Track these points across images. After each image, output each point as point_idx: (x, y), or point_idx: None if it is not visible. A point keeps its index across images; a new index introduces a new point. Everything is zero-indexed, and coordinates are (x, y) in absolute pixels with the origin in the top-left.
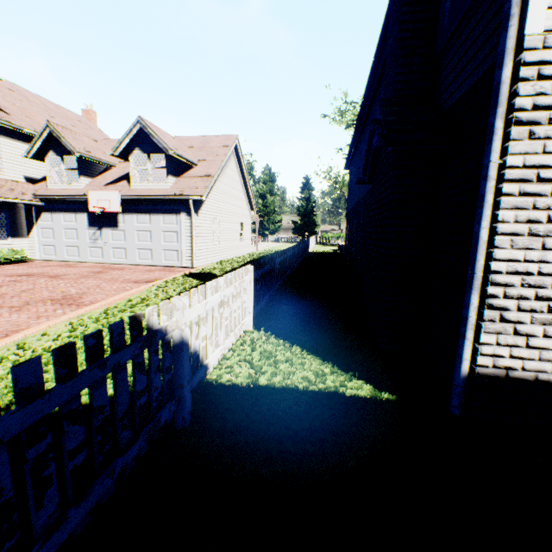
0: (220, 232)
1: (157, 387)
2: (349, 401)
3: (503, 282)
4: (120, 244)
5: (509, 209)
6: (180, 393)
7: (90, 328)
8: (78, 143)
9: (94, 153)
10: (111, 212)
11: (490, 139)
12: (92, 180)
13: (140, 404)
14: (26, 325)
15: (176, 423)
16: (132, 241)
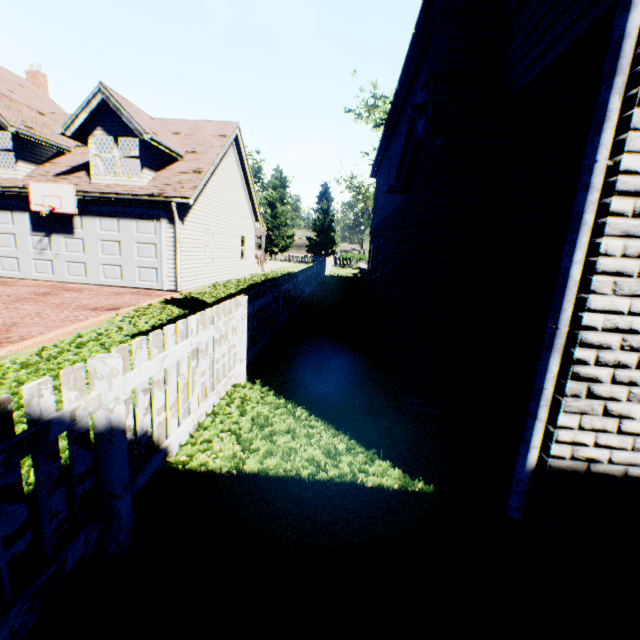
0: (214, 247)
1: (57, 512)
2: (371, 497)
3: (596, 342)
4: (77, 257)
5: (616, 236)
6: (111, 507)
7: (7, 379)
8: (14, 114)
9: (38, 130)
10: (64, 213)
11: (599, 126)
12: (36, 168)
13: (11, 554)
14: None
15: (106, 549)
16: (94, 254)
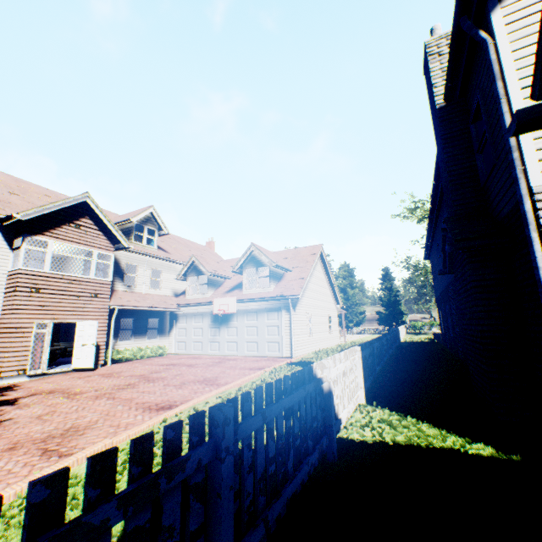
0: (312, 324)
1: (319, 419)
2: (472, 456)
3: None
4: (232, 338)
5: None
6: (330, 432)
7: None
8: (209, 266)
9: (218, 271)
10: (228, 313)
11: (530, 244)
12: (215, 290)
13: (314, 425)
14: (190, 397)
15: (327, 457)
16: (242, 336)
